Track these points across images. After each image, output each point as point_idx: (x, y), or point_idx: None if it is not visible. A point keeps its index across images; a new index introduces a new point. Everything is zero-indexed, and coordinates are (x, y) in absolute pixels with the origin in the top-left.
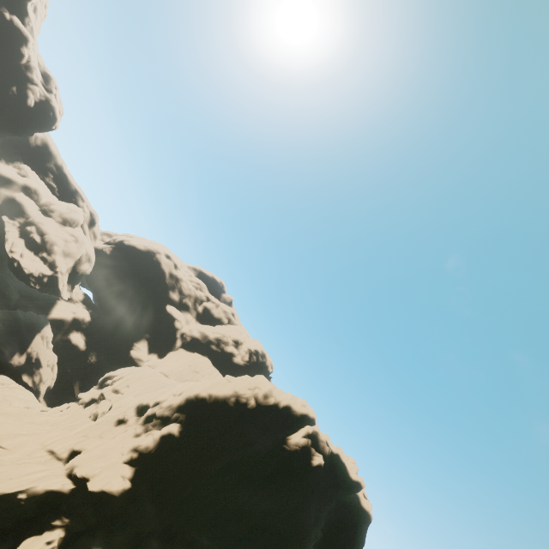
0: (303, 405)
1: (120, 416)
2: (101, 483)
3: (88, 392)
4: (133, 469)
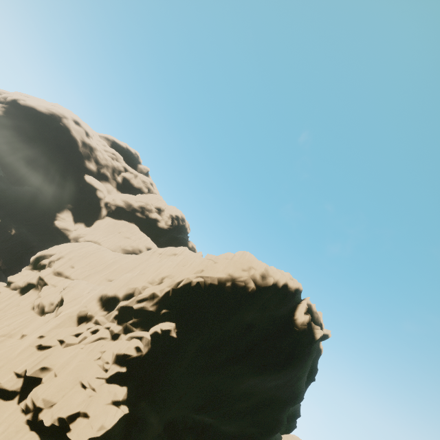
0: (290, 278)
1: (80, 313)
2: (91, 431)
3: (20, 274)
4: (126, 389)
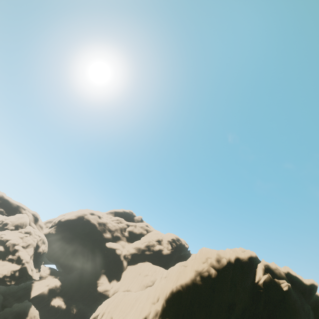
0: (242, 251)
1: None
2: None
3: None
4: None
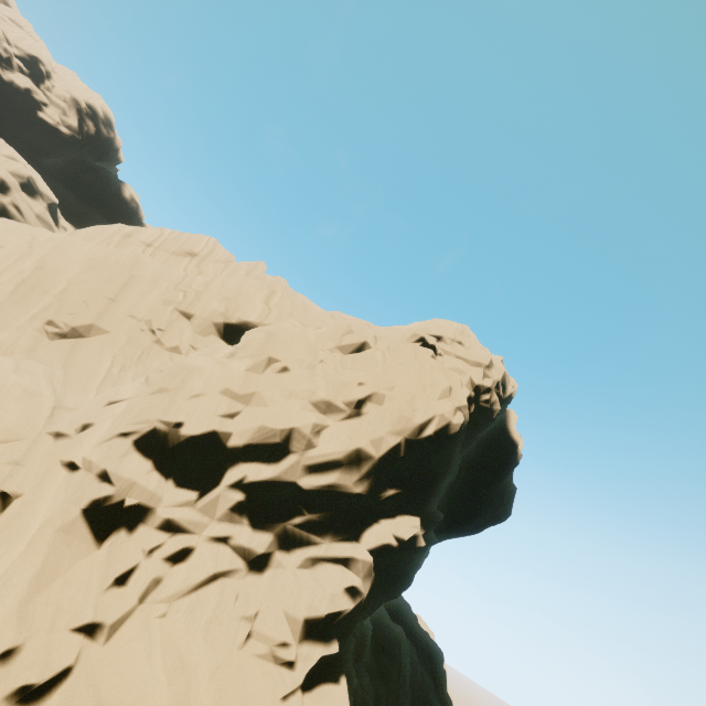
0: None
1: (94, 506)
2: None
3: None
4: (345, 682)
